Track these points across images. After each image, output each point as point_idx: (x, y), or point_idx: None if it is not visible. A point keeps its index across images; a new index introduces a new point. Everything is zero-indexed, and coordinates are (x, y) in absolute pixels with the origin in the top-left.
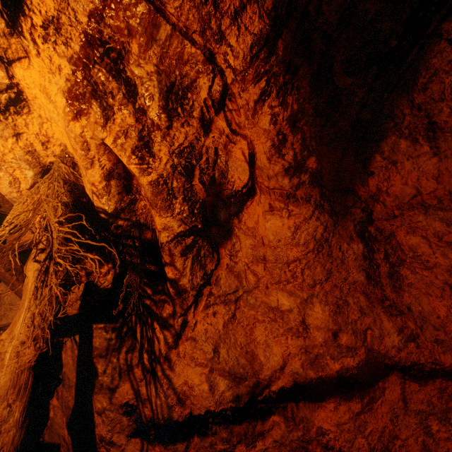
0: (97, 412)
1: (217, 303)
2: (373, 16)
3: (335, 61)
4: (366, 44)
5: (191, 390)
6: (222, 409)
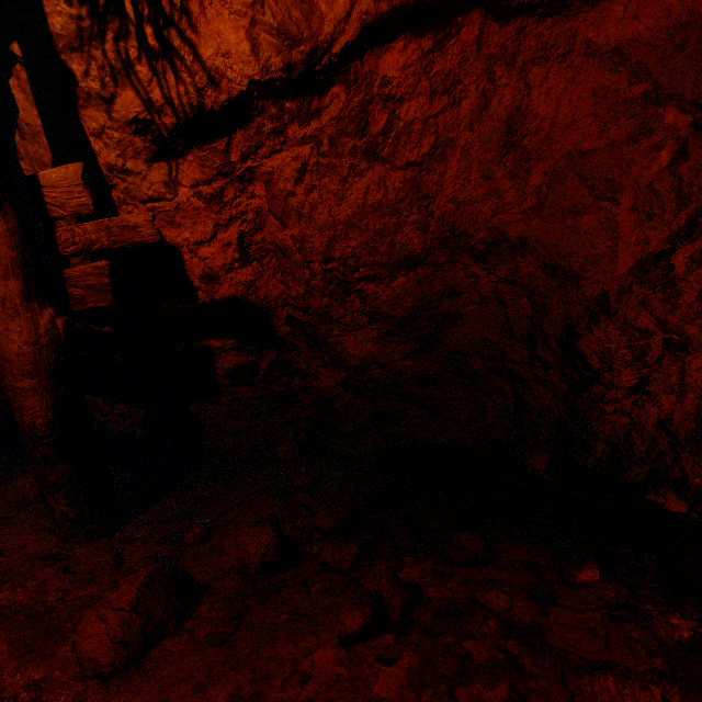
0: (94, 135)
1: None
2: None
3: None
4: None
5: (227, 60)
6: (270, 79)
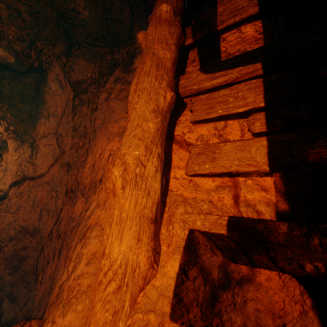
0: None
1: (1, 172)
2: (22, 90)
3: (15, 101)
4: (23, 96)
5: None
6: None
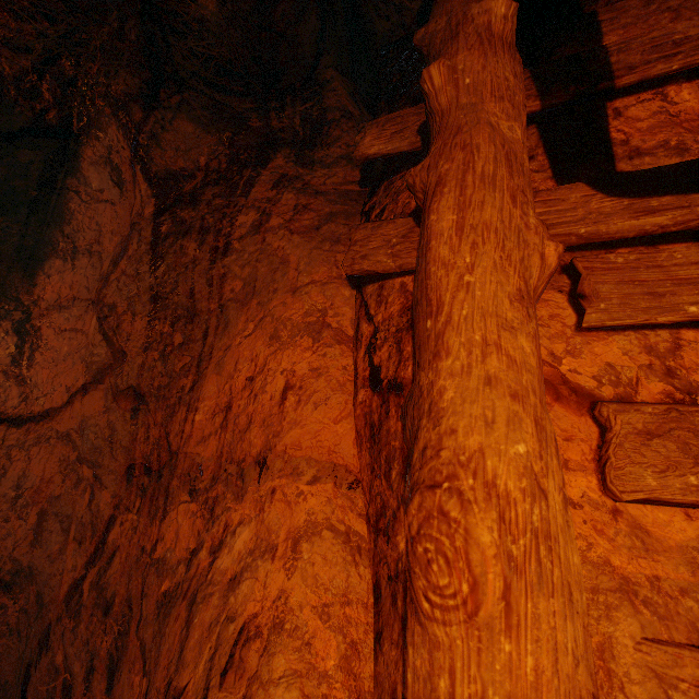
0: None
1: None
2: (3, 178)
3: None
4: (6, 195)
5: None
6: None
